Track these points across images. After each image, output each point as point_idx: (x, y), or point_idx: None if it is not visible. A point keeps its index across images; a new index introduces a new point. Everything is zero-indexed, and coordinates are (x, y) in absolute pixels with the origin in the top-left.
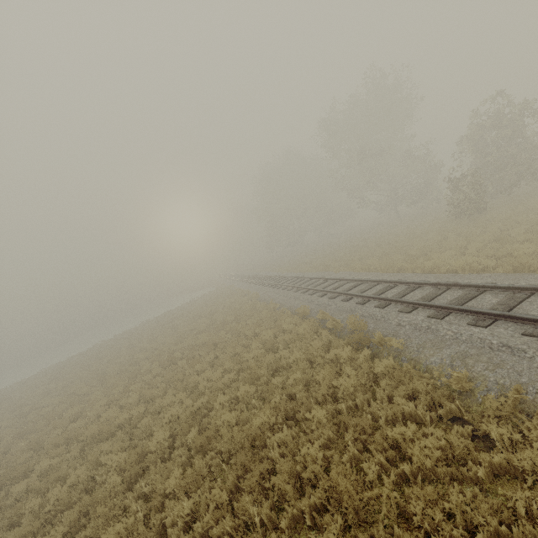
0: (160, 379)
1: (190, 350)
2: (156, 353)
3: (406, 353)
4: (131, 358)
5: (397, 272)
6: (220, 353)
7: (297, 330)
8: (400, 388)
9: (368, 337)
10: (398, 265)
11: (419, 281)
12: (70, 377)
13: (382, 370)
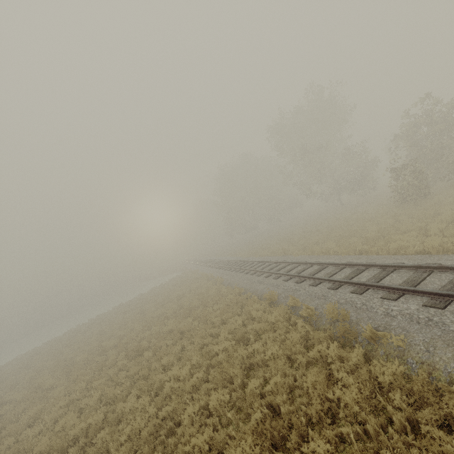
0: (125, 373)
1: (157, 339)
2: (124, 341)
3: (412, 353)
4: (100, 346)
5: (358, 255)
6: (187, 343)
7: (266, 318)
8: (427, 411)
9: (355, 330)
10: (358, 247)
11: (393, 263)
12: (40, 365)
13: (390, 378)
